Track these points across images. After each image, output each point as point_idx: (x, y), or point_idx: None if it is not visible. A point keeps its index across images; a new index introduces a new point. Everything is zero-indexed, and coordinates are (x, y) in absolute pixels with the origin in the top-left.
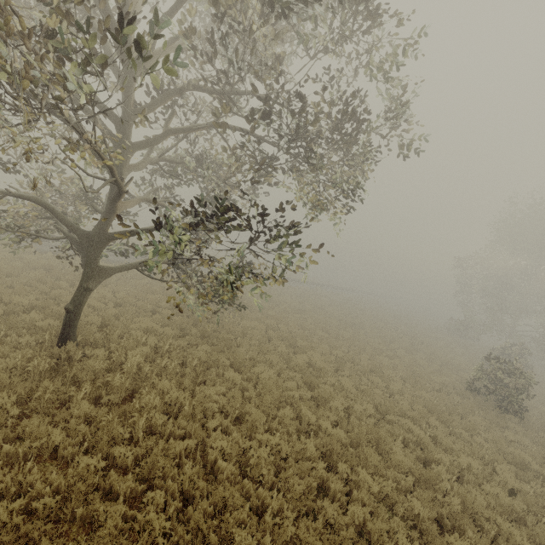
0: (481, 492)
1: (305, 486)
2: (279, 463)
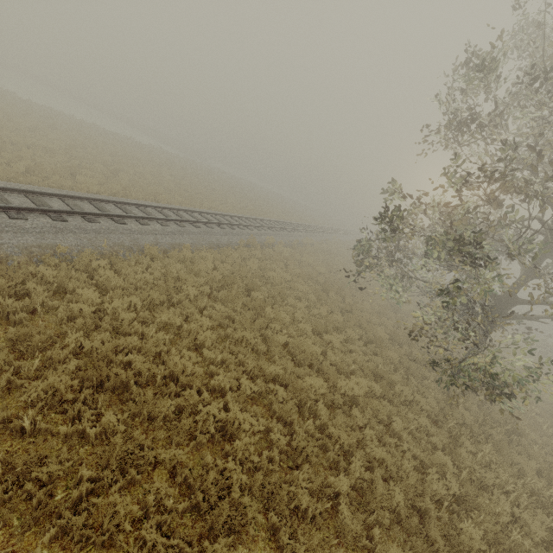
0: None
1: None
2: None
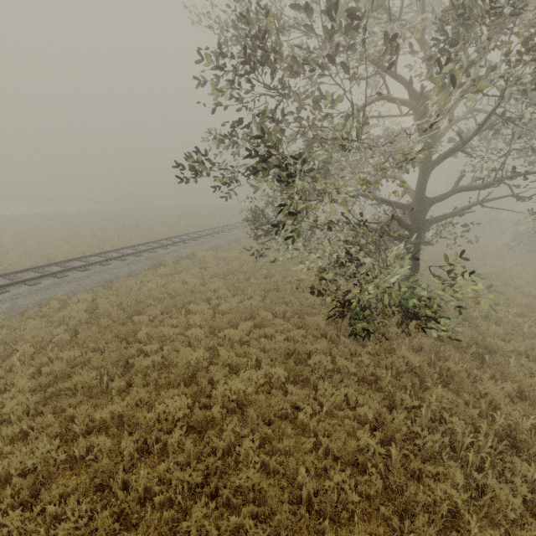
0: None
1: None
2: None
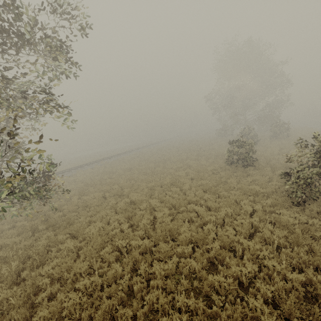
0: (232, 227)
1: (102, 311)
2: (99, 294)
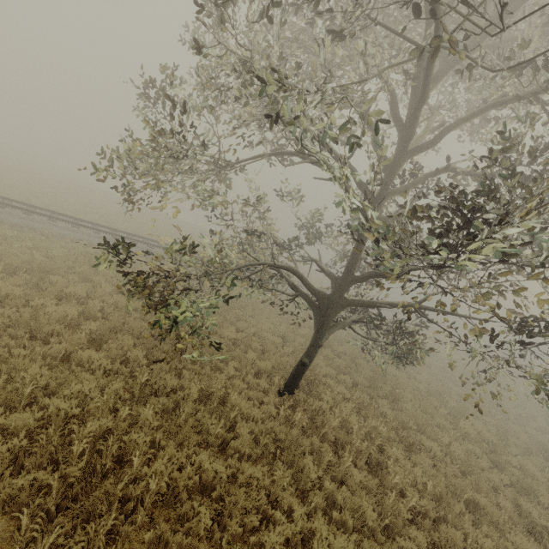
0: None
1: None
2: None
